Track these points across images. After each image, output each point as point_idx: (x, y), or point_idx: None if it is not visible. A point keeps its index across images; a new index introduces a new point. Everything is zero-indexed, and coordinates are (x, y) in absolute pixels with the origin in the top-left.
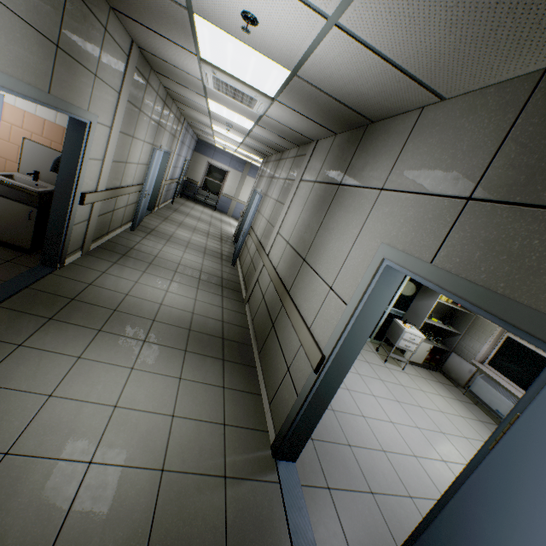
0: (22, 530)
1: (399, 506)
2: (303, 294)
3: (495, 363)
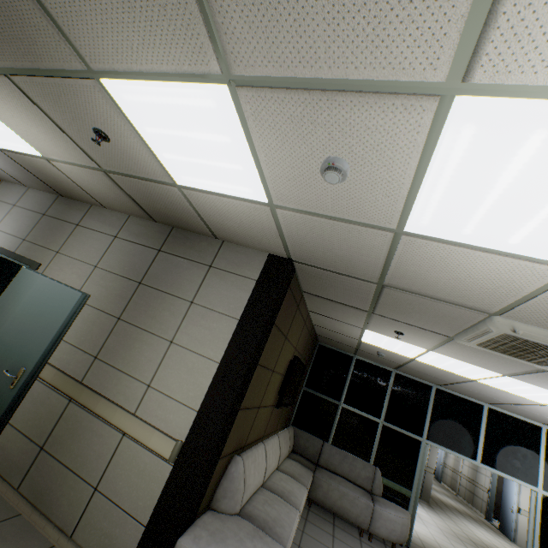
0: (447, 503)
1: None
2: (479, 479)
3: None
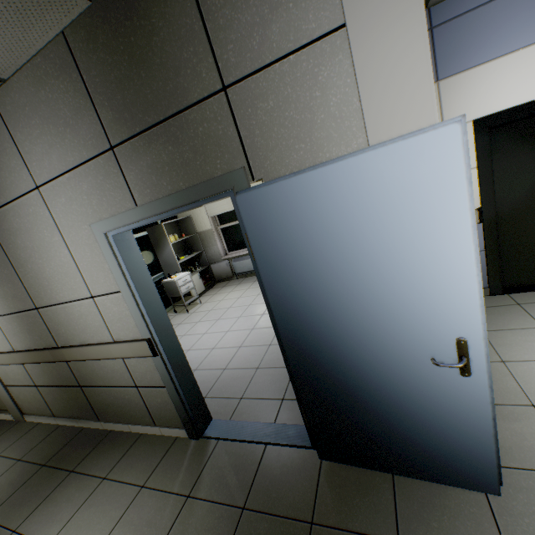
0: None
1: (271, 354)
2: (75, 331)
3: (231, 248)
